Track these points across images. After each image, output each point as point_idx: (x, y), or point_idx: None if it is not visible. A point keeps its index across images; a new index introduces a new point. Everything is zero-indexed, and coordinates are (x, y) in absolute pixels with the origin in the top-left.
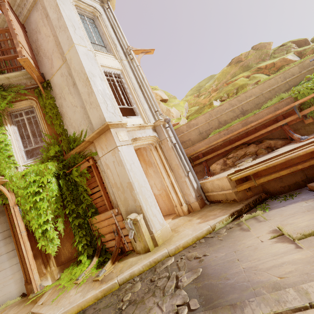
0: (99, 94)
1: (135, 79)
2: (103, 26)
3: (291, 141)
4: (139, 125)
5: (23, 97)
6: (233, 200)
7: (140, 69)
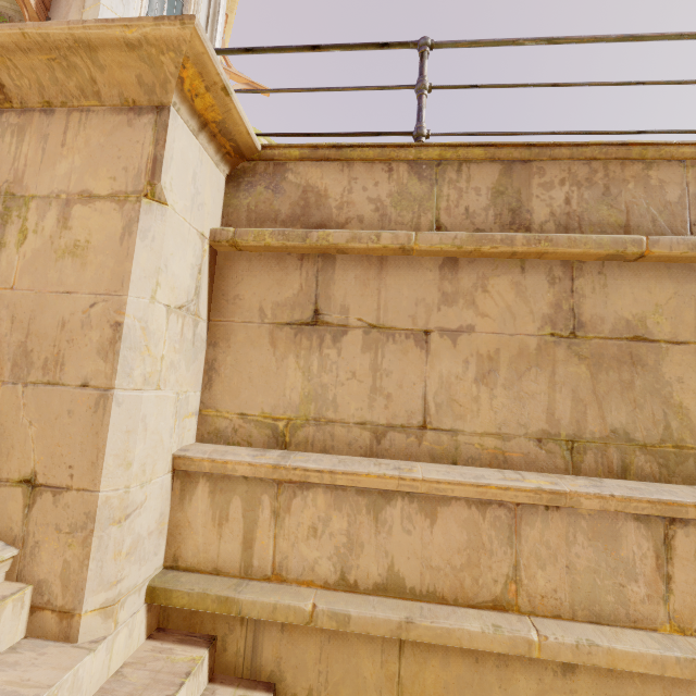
0: None
1: None
2: (192, 7)
3: None
4: None
5: None
6: None
7: None
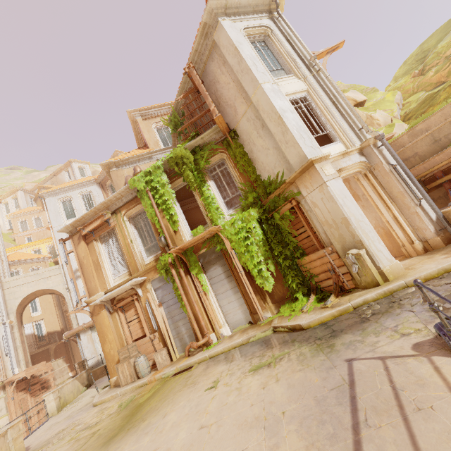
0: (294, 130)
1: (326, 95)
2: (277, 44)
3: None
4: (342, 152)
5: (216, 152)
6: None
7: (331, 81)
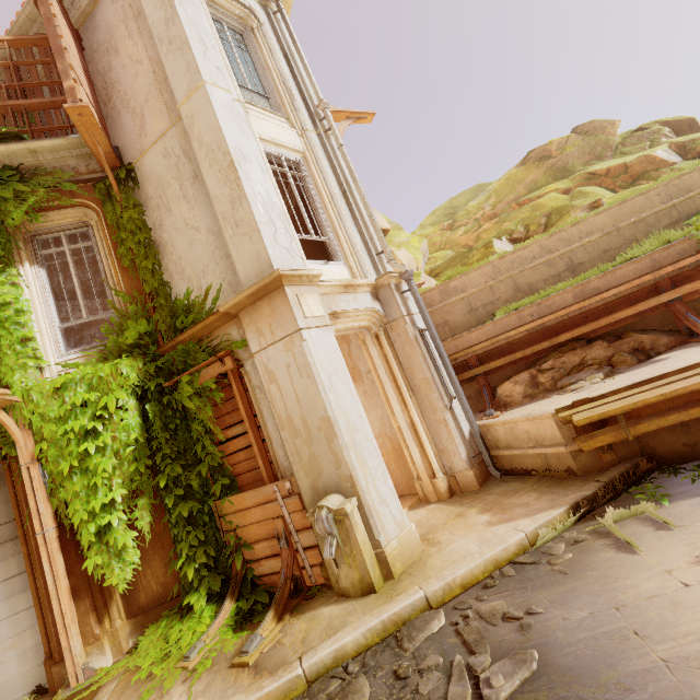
0: (259, 203)
1: (334, 175)
2: (264, 51)
3: (691, 339)
4: (345, 282)
5: (67, 201)
6: (565, 472)
7: (346, 155)
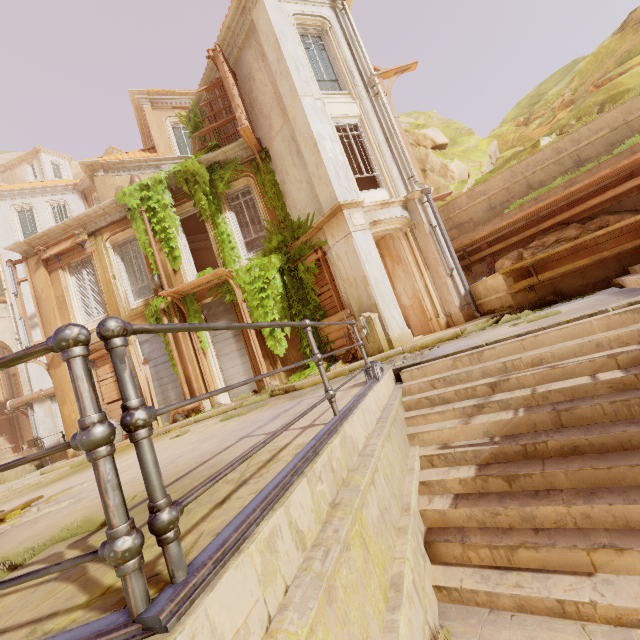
0: (330, 164)
1: (380, 128)
2: (334, 47)
3: None
4: (382, 202)
5: (240, 175)
6: (509, 307)
7: (388, 111)
